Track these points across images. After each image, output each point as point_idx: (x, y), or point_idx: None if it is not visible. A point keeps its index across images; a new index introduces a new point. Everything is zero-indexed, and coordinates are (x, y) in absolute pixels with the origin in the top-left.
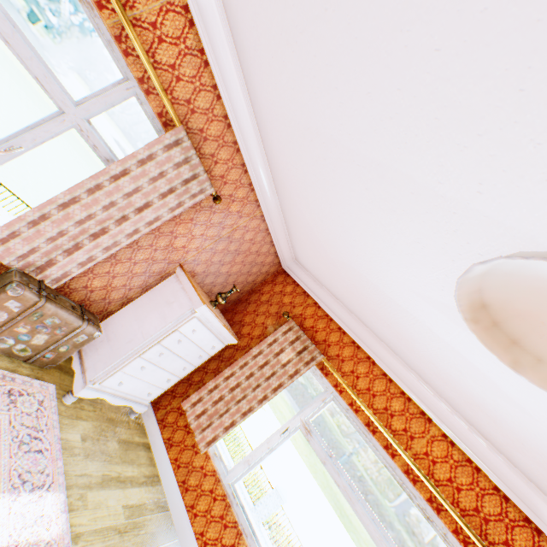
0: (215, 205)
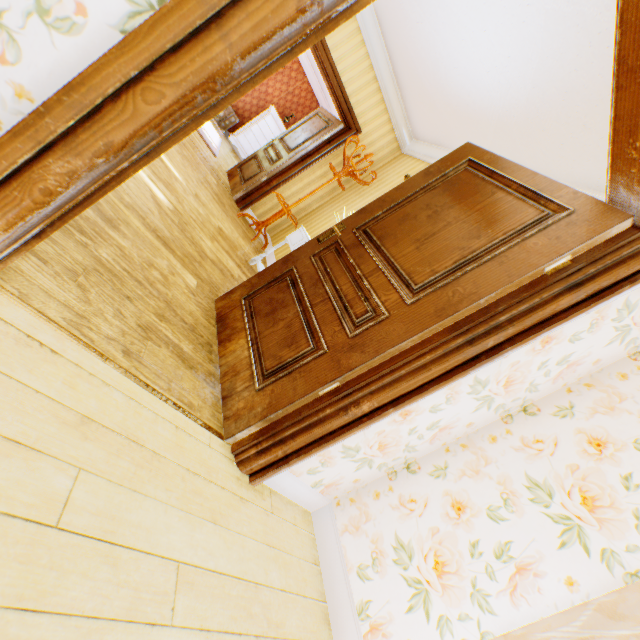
0: (284, 73)
